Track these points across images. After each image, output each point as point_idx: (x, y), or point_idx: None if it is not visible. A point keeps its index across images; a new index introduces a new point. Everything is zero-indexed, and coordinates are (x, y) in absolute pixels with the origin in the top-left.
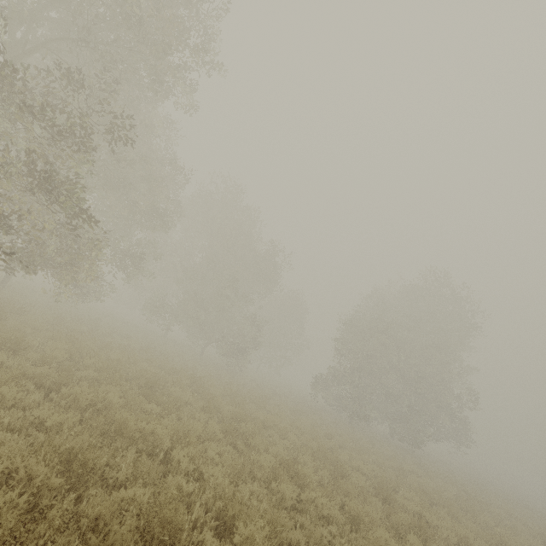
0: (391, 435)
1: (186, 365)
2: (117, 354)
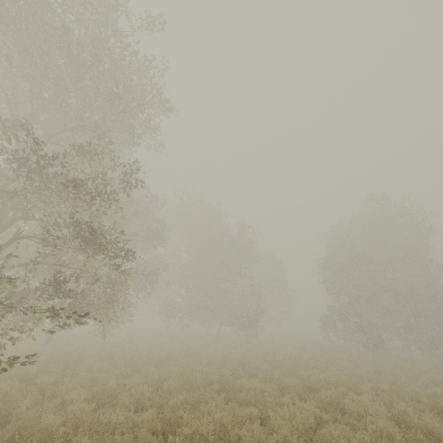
0: (405, 347)
1: (220, 352)
2: (173, 367)
